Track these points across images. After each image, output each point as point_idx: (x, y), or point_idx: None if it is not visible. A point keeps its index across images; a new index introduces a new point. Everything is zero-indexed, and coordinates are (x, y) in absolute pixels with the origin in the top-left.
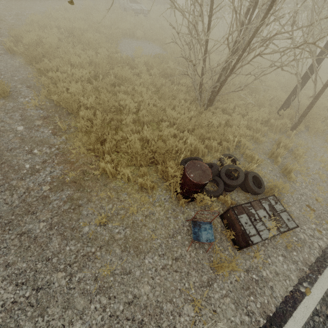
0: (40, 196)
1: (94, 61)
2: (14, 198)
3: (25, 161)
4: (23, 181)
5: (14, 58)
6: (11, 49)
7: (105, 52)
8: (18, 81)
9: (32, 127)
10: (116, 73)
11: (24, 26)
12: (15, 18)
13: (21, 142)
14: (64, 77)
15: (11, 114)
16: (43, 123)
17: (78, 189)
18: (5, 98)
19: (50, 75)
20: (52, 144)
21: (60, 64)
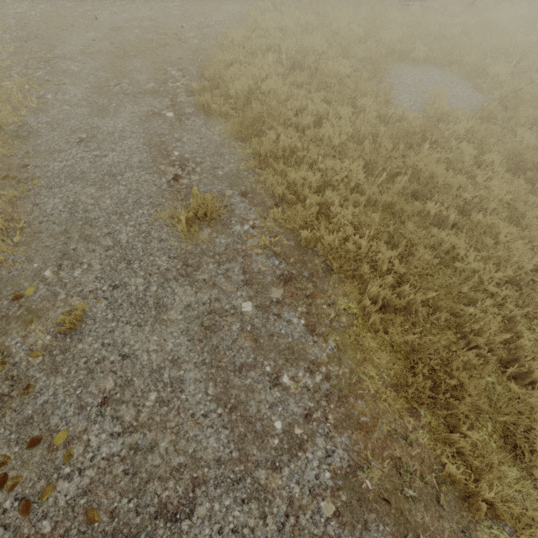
0: (321, 537)
1: (354, 131)
2: (270, 530)
3: (272, 409)
4: (277, 475)
5: (210, 123)
6: (206, 106)
7: (373, 106)
8: (224, 179)
9: (268, 307)
10: (418, 169)
11: (223, 56)
12: (198, 34)
13: (255, 348)
14: (315, 178)
15: (225, 266)
16: (285, 296)
17: (403, 535)
18: (211, 222)
19: (291, 177)
20: (313, 362)
21: (297, 144)
